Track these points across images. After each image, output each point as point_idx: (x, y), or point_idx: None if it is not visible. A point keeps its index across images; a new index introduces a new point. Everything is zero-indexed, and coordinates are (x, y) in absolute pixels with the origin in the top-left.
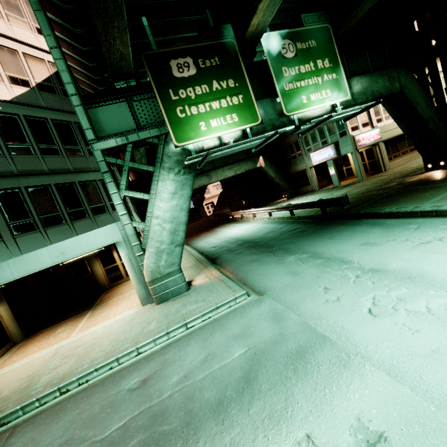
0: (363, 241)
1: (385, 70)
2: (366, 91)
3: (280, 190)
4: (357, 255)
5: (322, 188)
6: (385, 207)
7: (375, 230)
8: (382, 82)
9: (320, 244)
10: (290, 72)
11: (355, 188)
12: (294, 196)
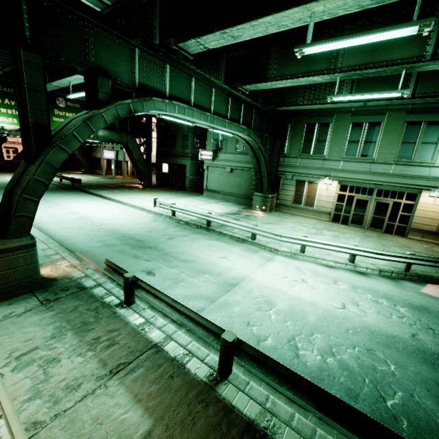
0: (62, 195)
1: (120, 132)
2: (106, 137)
3: (80, 165)
4: (50, 198)
5: (107, 175)
6: (93, 189)
7: (72, 194)
8: (117, 136)
9: (47, 193)
10: (60, 113)
11: (111, 181)
12: (88, 173)
